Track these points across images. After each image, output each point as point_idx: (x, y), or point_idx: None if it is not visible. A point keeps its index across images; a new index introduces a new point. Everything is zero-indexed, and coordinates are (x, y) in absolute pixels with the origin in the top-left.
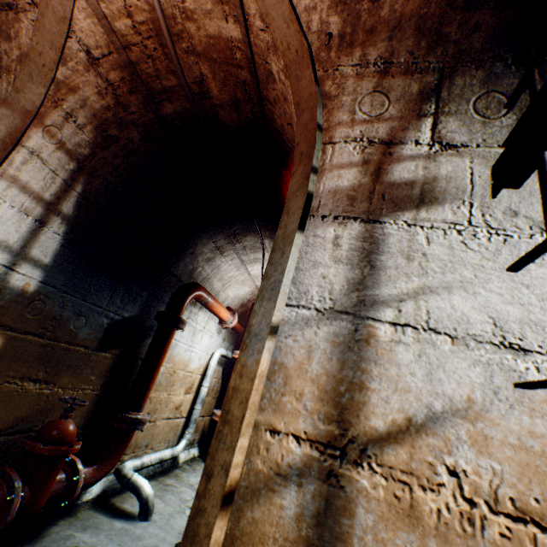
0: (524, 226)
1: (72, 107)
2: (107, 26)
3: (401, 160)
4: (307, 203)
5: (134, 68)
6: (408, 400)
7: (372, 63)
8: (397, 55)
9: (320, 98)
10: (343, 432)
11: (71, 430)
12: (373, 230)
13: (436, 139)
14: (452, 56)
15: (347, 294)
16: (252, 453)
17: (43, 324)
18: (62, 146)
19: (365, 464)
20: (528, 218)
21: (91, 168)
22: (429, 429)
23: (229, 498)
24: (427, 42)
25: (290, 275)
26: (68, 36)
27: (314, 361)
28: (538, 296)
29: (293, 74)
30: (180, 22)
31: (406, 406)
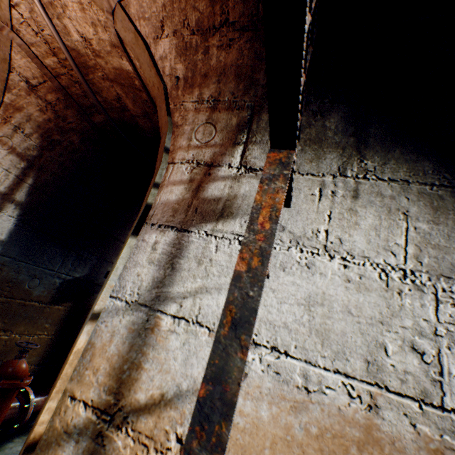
0: (286, 240)
1: (19, 121)
2: (39, 63)
3: (216, 179)
4: (144, 213)
5: (66, 91)
6: (167, 379)
7: (206, 100)
8: (223, 95)
9: (170, 126)
10: (117, 401)
11: (23, 368)
12: (182, 237)
13: (243, 163)
14: (261, 97)
15: (150, 290)
16: (56, 413)
17: (0, 286)
18: (13, 151)
19: (124, 428)
20: (291, 233)
21: (40, 165)
22: (174, 404)
23: (32, 448)
24: (244, 85)
25: (118, 272)
26: (10, 71)
27: (113, 343)
28: (279, 299)
29: (159, 105)
30: (93, 58)
31: (164, 384)
